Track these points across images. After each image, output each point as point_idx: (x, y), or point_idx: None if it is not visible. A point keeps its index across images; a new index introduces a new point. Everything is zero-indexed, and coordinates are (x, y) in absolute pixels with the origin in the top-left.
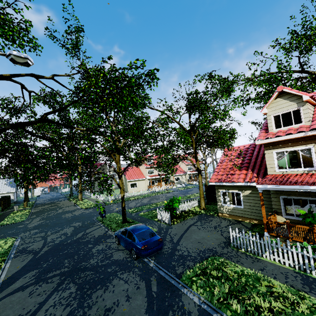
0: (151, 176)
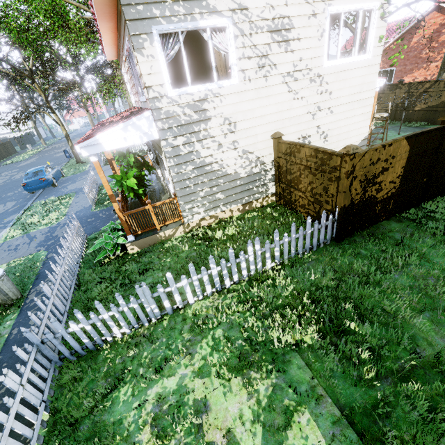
0: None
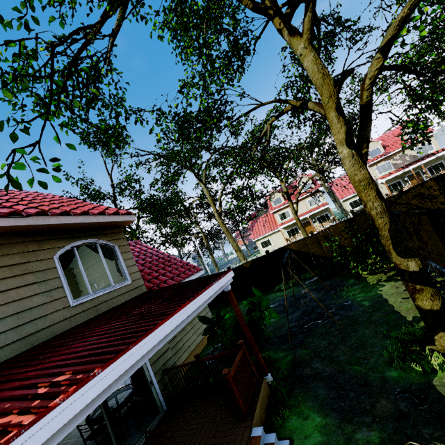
0: (284, 222)
